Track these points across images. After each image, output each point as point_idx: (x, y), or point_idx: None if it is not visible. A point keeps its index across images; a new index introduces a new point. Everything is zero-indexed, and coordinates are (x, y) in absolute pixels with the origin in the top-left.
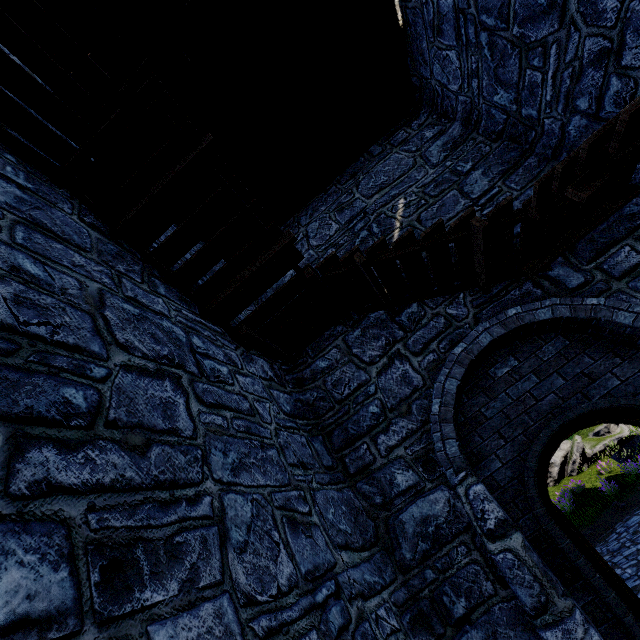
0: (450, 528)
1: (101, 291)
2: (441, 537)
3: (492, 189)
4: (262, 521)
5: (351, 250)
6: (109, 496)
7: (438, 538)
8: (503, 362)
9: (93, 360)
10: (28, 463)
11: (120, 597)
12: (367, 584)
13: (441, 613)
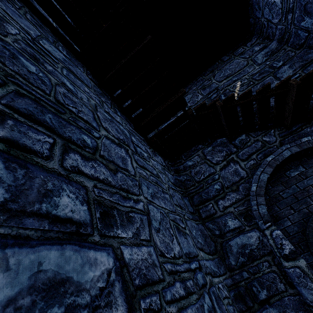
0: (259, 252)
1: (95, 105)
2: (253, 256)
3: (295, 75)
4: (165, 222)
5: (214, 100)
6: (102, 184)
7: (251, 256)
8: (295, 168)
9: (93, 129)
10: (70, 158)
11: (108, 228)
12: (212, 270)
13: (251, 295)
